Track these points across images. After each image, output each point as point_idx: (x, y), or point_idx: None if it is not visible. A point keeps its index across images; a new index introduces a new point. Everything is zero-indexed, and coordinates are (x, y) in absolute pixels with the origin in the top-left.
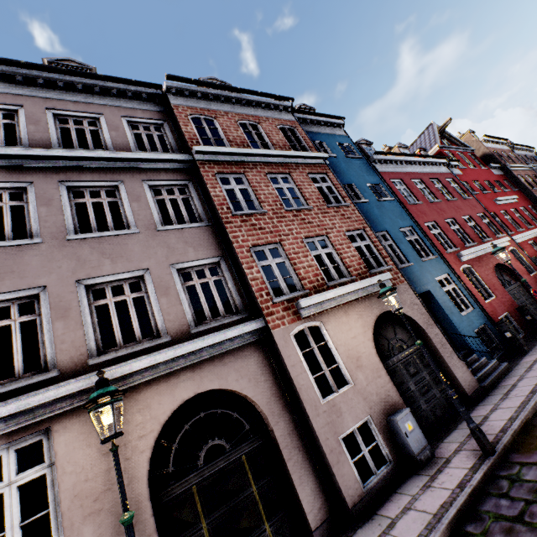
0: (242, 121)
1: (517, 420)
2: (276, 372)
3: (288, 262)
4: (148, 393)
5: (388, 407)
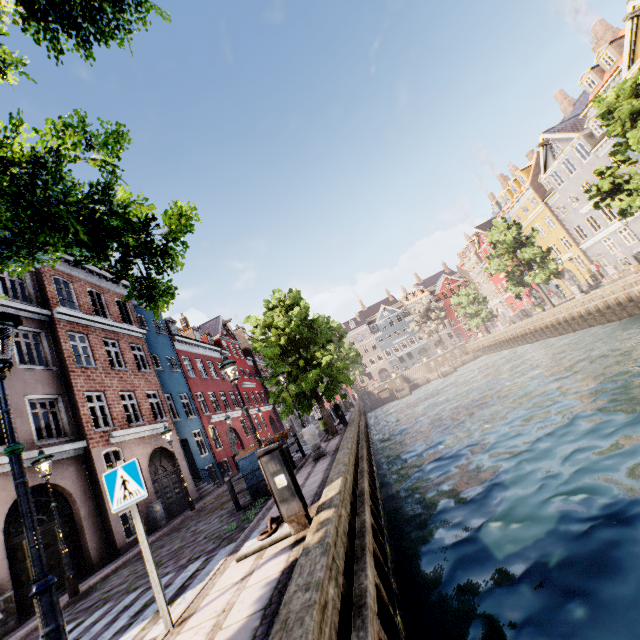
0: (91, 288)
1: (209, 499)
2: (87, 477)
3: (107, 406)
4: (5, 480)
5: (148, 501)
